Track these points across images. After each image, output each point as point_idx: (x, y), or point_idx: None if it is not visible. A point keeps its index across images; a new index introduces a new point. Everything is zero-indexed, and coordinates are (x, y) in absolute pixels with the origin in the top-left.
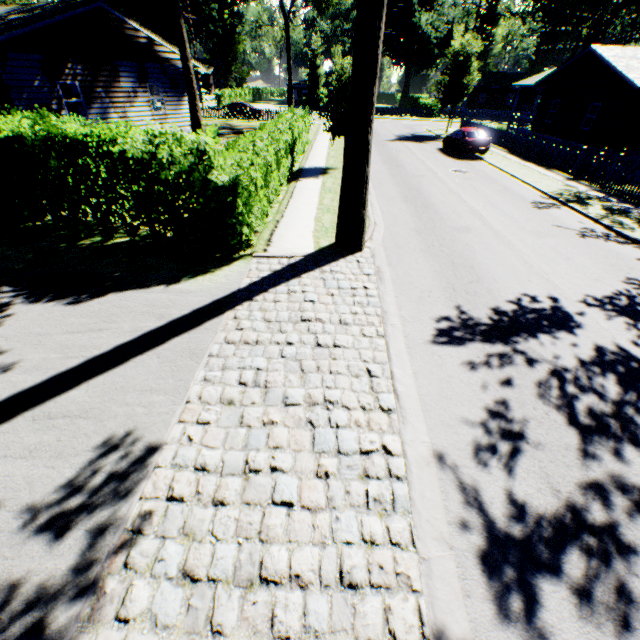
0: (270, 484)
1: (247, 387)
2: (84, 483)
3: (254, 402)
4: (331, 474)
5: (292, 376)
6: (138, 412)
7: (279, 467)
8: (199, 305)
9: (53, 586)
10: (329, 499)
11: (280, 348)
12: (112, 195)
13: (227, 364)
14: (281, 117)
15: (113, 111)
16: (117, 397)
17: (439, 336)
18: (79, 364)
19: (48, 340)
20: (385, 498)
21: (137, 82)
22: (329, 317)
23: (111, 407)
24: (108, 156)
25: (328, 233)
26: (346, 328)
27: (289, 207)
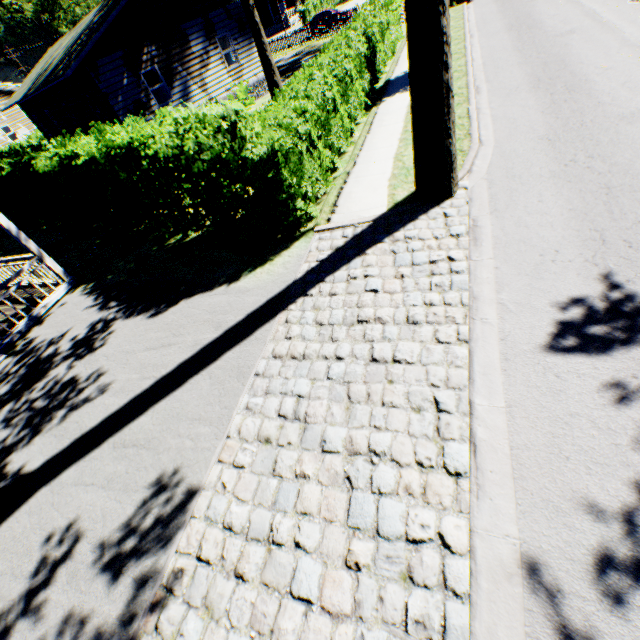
0: (291, 565)
1: (285, 421)
2: (138, 524)
3: (289, 443)
4: (362, 567)
5: (335, 408)
6: (186, 446)
7: (303, 543)
8: (253, 307)
9: (105, 633)
10: (355, 606)
11: (327, 365)
12: (169, 197)
13: (270, 387)
14: (356, 19)
15: (192, 83)
16: (172, 426)
17: (562, 336)
18: (150, 386)
19: (133, 359)
20: (431, 623)
21: (206, 40)
22: (392, 314)
23: (167, 438)
24: (156, 157)
25: (408, 177)
26: (413, 330)
27: (364, 148)
